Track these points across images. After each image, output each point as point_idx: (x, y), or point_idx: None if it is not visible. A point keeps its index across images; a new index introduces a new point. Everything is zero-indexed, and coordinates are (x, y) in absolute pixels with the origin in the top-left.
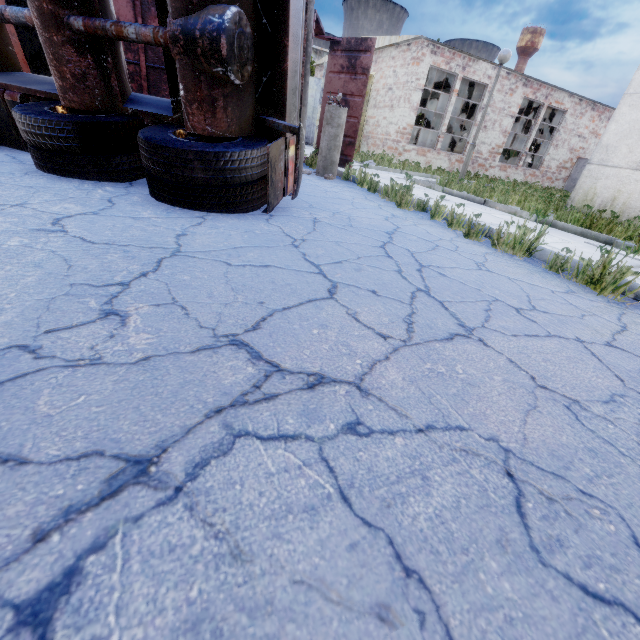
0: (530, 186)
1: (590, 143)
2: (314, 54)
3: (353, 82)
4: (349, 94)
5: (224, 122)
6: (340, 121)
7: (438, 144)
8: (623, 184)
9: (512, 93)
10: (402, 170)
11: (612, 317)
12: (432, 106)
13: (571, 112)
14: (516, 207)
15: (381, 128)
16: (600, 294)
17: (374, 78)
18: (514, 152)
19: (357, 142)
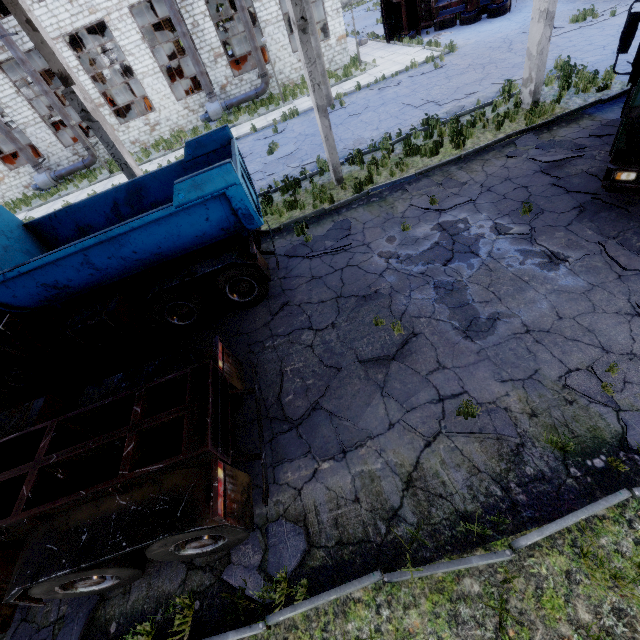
0: None
1: None
2: None
3: None
4: None
5: None
6: None
7: None
8: None
9: None
10: None
11: None
12: None
13: None
14: None
15: None
16: None
17: None
18: None
19: None
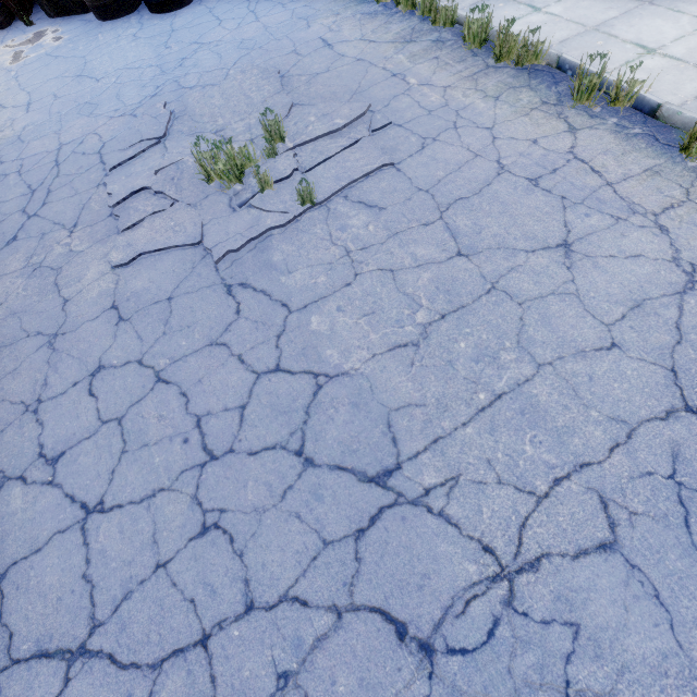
0: None
1: None
2: None
3: None
4: None
5: None
6: None
7: None
8: None
9: None
10: None
11: None
12: None
13: None
14: None
15: None
16: None
17: None
18: None
19: None
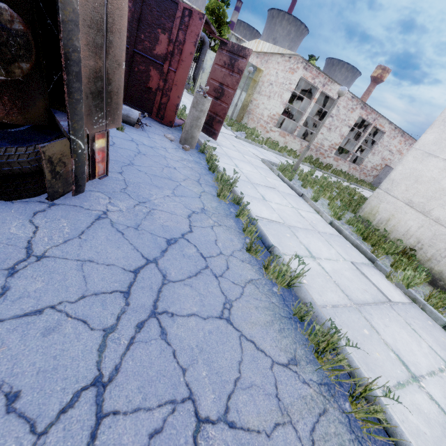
0: (349, 177)
1: (395, 157)
2: (236, 40)
3: (230, 77)
4: (226, 85)
5: (0, 109)
6: (203, 107)
7: (295, 132)
8: (397, 211)
9: (352, 111)
10: (262, 146)
11: (306, 426)
12: (303, 101)
13: (388, 134)
14: (326, 201)
15: (259, 109)
16: (319, 367)
17: (263, 72)
18: (346, 150)
19: (242, 113)
